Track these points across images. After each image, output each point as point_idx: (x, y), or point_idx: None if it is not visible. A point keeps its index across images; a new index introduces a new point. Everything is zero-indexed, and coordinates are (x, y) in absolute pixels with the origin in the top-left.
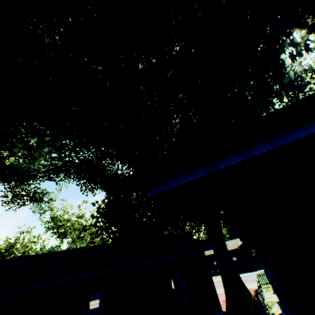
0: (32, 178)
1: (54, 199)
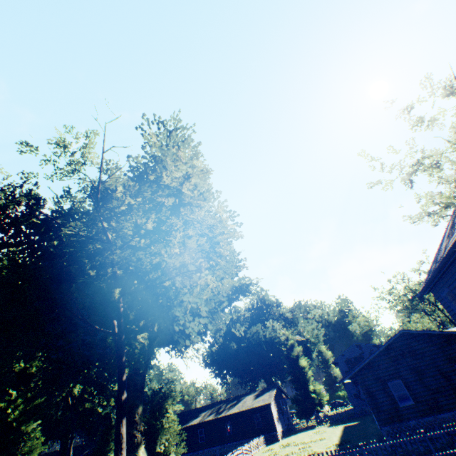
0: None
1: None
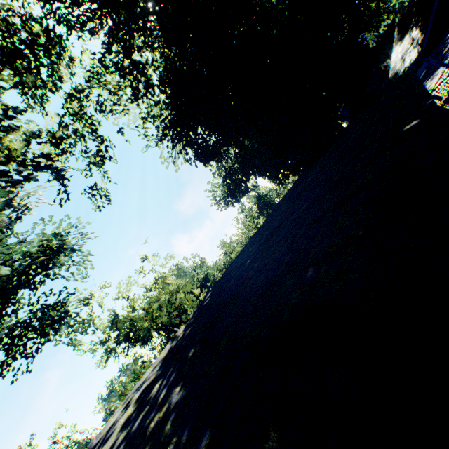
0: (20, 285)
1: (89, 295)
